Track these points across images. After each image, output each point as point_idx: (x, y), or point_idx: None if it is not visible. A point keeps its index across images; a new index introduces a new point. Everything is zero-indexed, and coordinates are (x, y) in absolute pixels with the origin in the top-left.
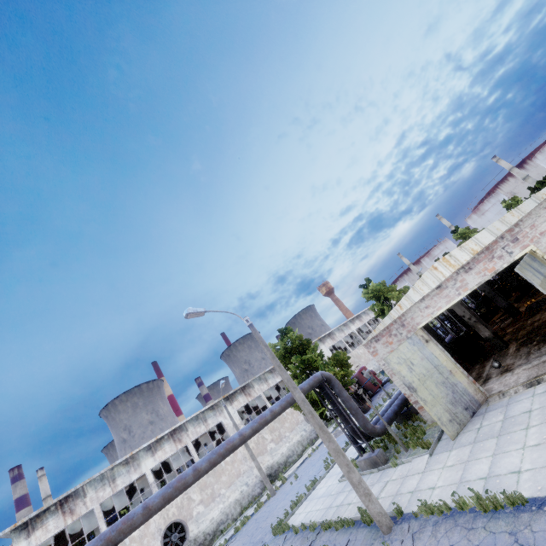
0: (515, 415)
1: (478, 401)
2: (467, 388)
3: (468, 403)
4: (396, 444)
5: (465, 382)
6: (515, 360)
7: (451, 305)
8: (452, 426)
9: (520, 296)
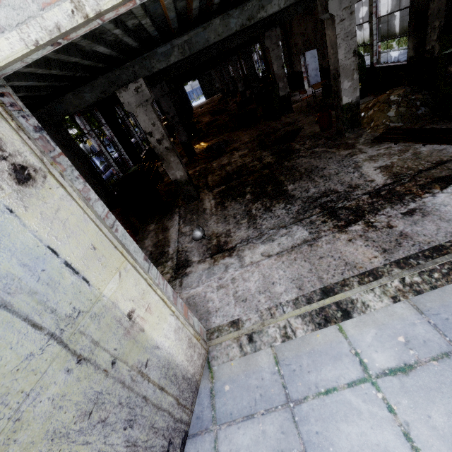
0: None
1: (194, 379)
2: (173, 355)
3: (174, 418)
4: None
5: (170, 334)
6: (229, 226)
7: (133, 104)
8: None
9: (191, 137)
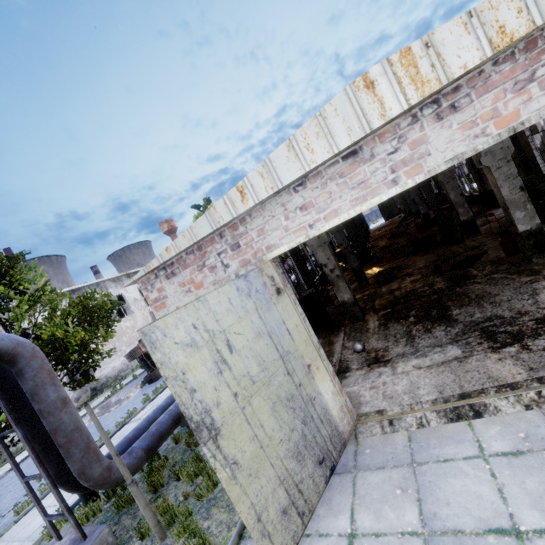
0: (466, 533)
1: (343, 435)
2: (330, 407)
3: (327, 446)
4: (155, 492)
5: (329, 392)
6: (388, 343)
7: (315, 245)
8: (286, 528)
9: (363, 263)
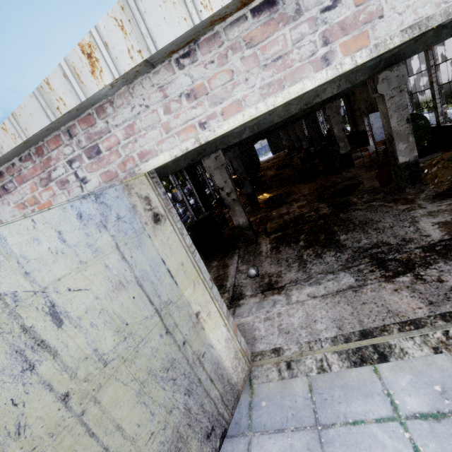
0: None
1: (236, 387)
2: (222, 358)
3: (218, 410)
4: None
5: (222, 341)
6: (281, 268)
7: (212, 167)
8: None
9: (255, 189)
